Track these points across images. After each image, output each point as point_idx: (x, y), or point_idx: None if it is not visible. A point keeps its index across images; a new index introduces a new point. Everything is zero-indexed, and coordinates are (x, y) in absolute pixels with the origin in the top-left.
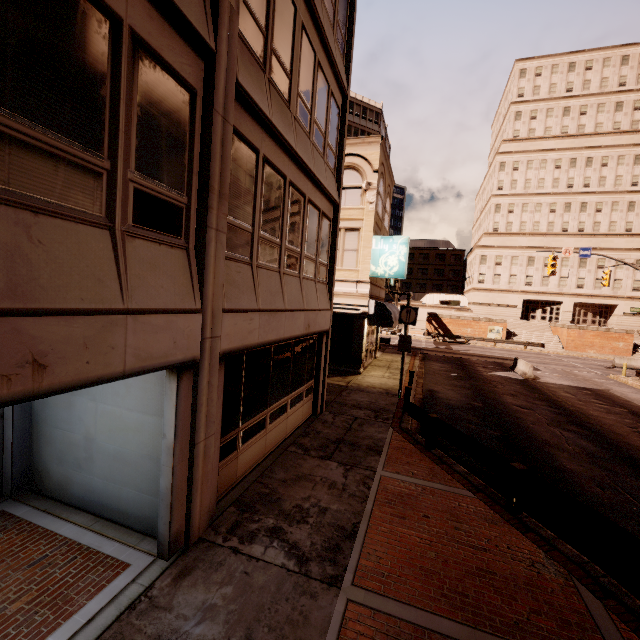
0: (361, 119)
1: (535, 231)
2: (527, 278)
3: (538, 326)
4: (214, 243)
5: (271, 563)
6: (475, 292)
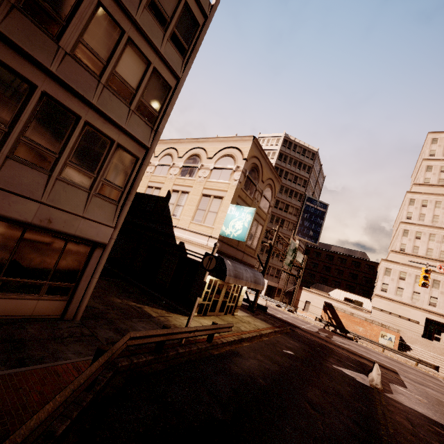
0: (300, 155)
1: (442, 258)
2: (431, 298)
3: (439, 348)
4: None
5: None
6: (377, 298)
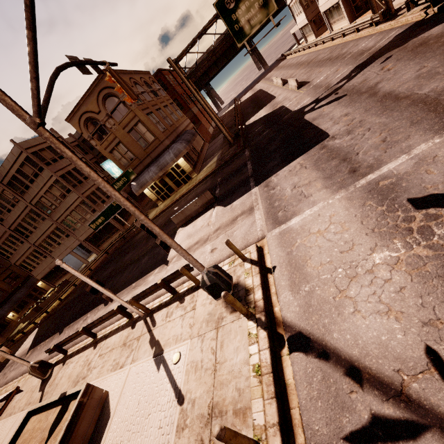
0: None
1: None
2: None
3: None
4: (71, 234)
5: None
6: None
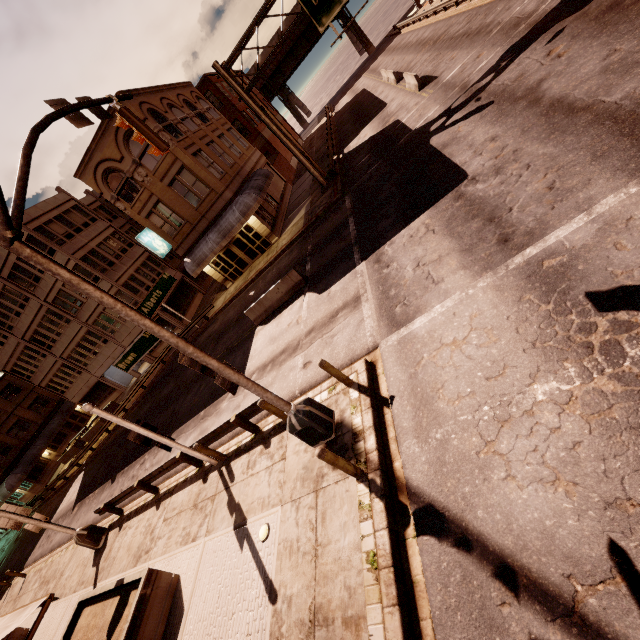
0: None
1: None
2: None
3: None
4: (110, 339)
5: None
6: None
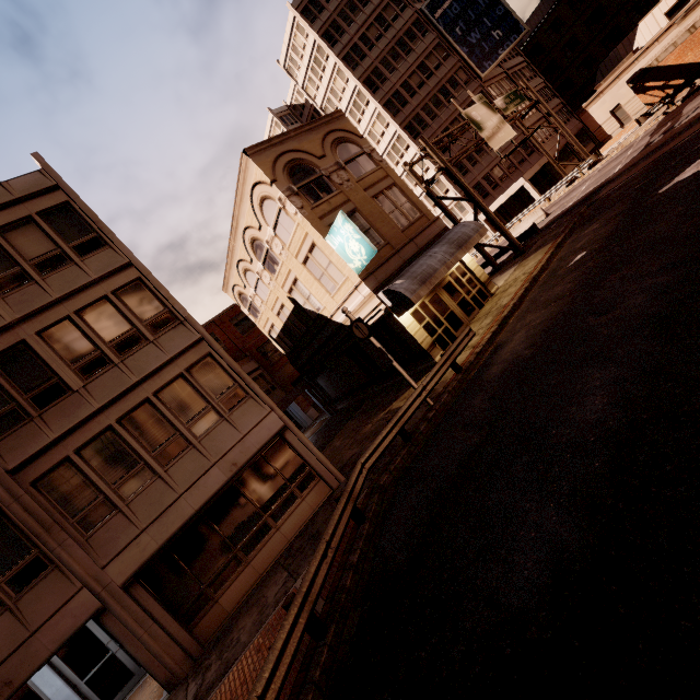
0: None
1: None
2: None
3: None
4: (64, 552)
5: (187, 699)
6: None
